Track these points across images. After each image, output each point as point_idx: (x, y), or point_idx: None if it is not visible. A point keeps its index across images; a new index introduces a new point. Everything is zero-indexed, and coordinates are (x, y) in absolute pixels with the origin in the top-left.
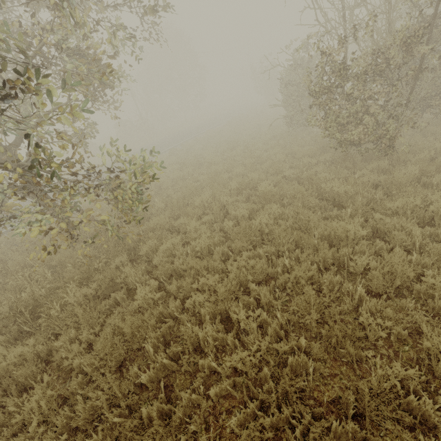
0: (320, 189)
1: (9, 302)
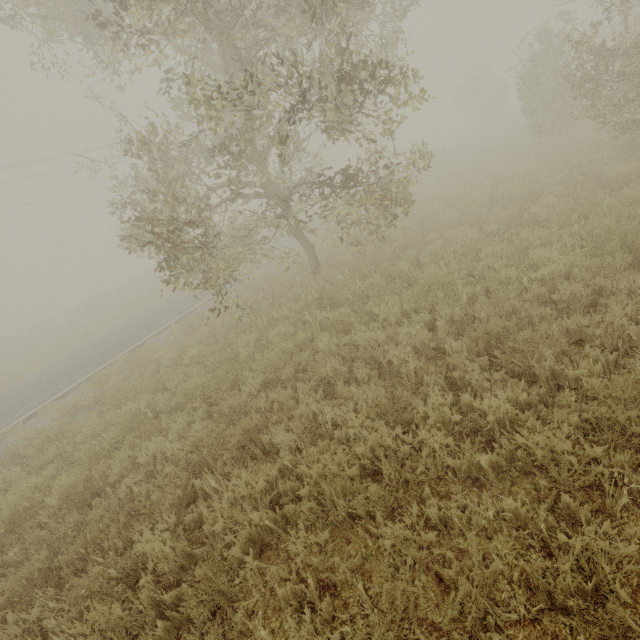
0: (600, 181)
1: (303, 298)
